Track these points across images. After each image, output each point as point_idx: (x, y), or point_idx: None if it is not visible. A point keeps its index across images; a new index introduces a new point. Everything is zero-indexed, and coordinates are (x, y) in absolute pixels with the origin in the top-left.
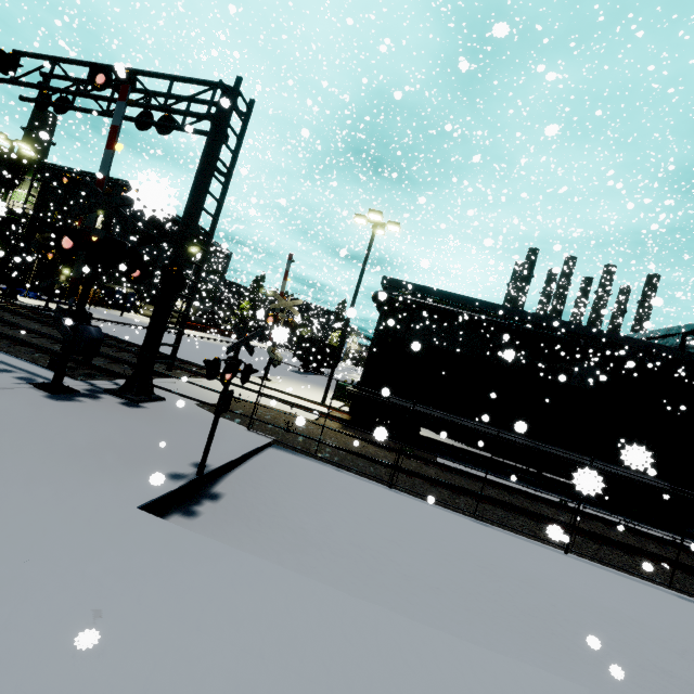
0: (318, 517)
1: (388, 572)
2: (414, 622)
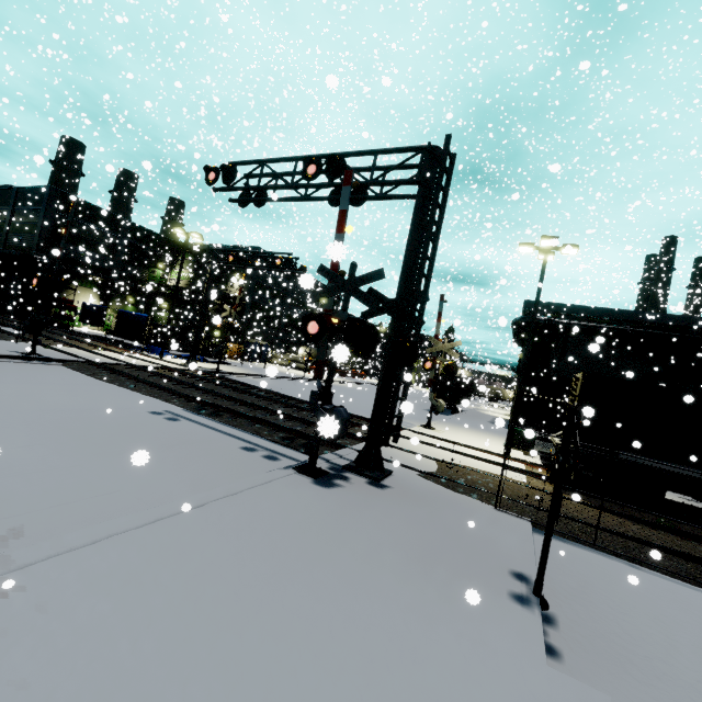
0: (699, 660)
1: None
2: None
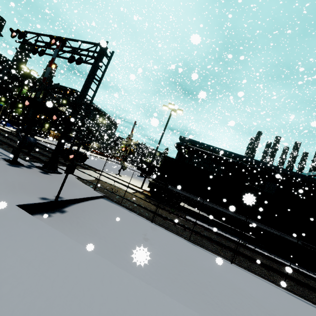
0: (106, 226)
1: (129, 253)
2: (119, 269)
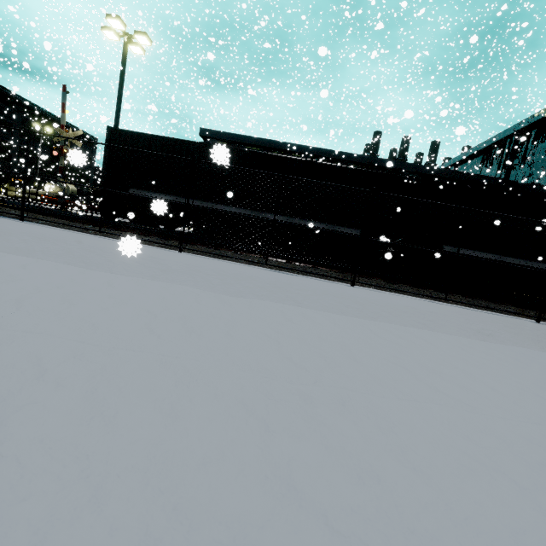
0: None
1: None
2: None
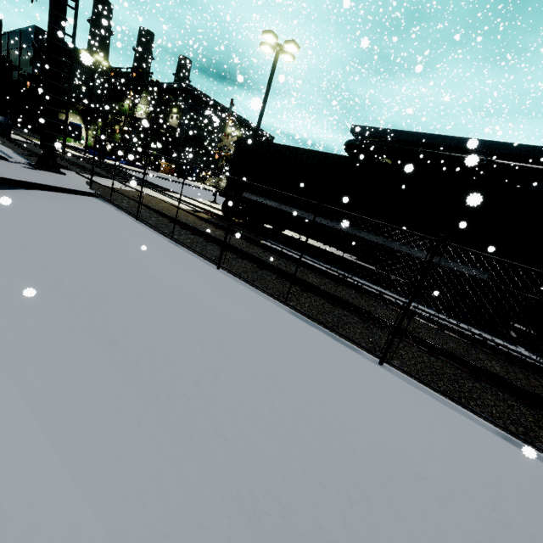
0: (24, 203)
1: (5, 218)
2: None
